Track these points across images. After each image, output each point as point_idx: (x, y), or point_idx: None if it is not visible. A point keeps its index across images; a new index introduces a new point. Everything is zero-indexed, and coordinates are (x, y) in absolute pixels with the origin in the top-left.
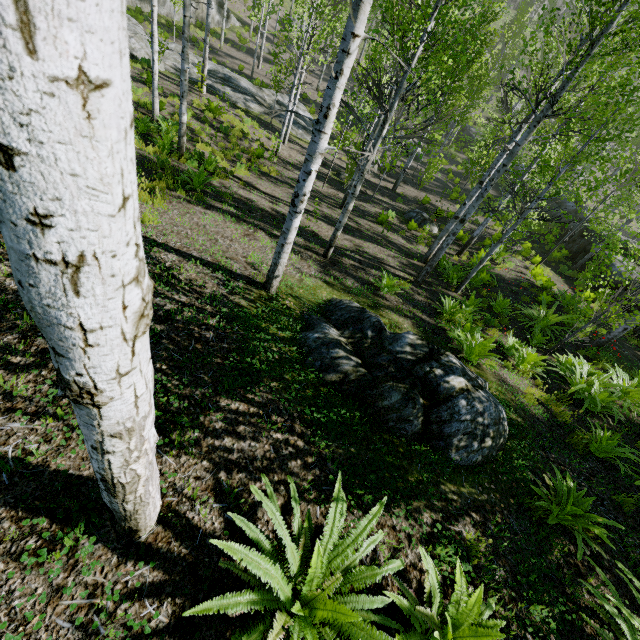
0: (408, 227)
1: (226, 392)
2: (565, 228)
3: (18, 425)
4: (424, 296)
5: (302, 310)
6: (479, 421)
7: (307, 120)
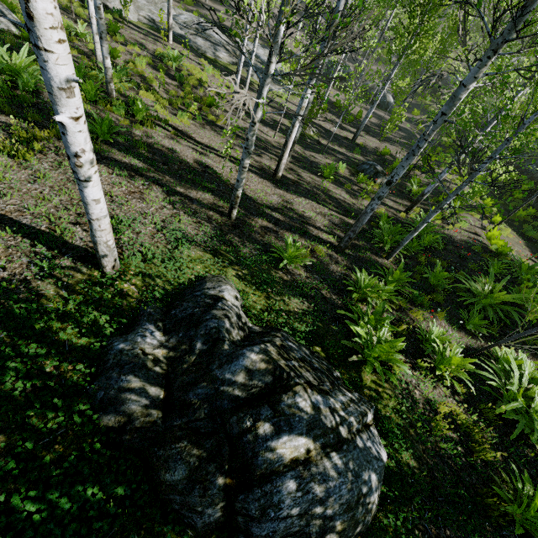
0: (357, 180)
1: None
2: (536, 184)
3: None
4: (343, 265)
5: (143, 296)
6: (316, 512)
7: (277, 70)
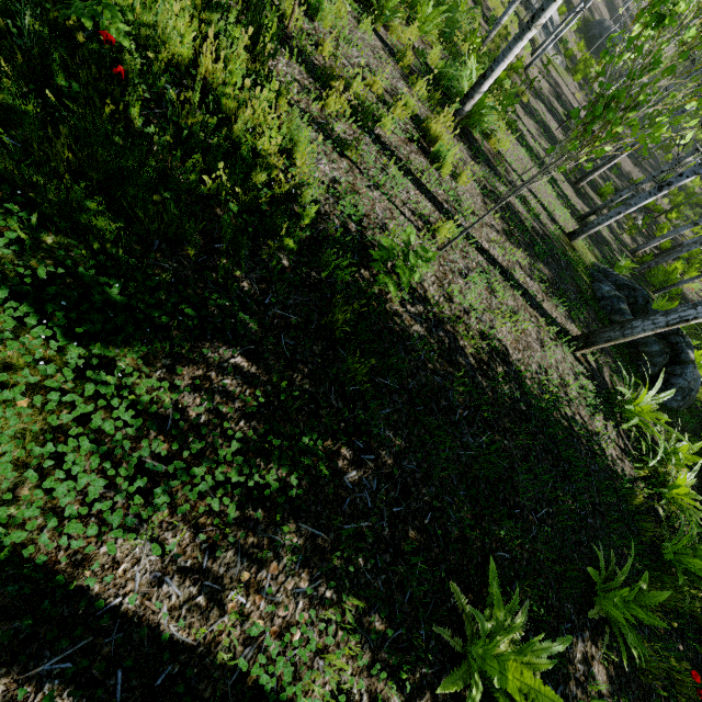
0: None
1: (580, 303)
2: None
3: (528, 280)
4: None
5: (586, 264)
6: (691, 385)
7: (554, 24)
